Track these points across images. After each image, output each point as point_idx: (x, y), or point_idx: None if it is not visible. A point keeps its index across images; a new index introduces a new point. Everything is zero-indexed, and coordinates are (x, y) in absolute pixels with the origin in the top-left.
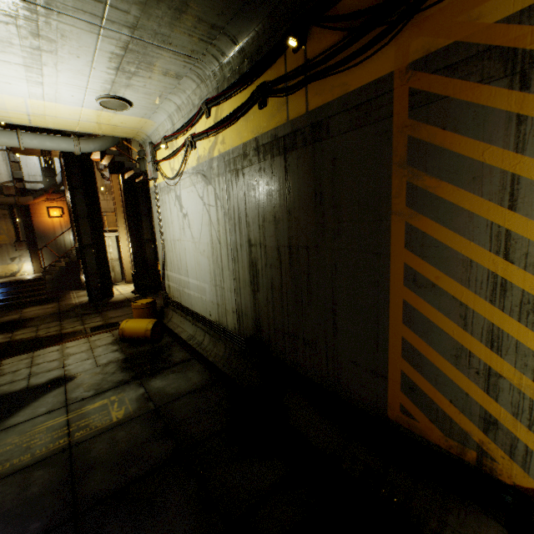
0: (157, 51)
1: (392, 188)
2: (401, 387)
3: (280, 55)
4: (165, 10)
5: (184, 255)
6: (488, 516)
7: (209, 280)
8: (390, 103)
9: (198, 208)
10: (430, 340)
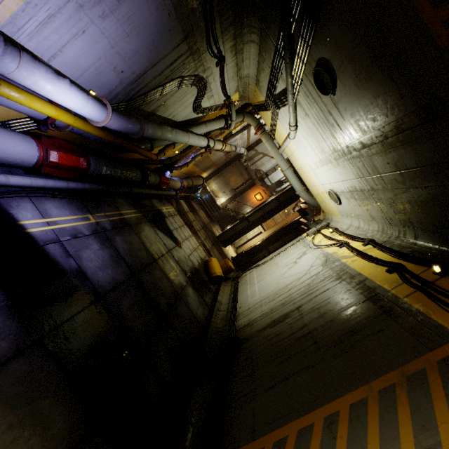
0: (374, 203)
1: (385, 375)
2: None
3: (426, 266)
4: (393, 198)
5: (270, 274)
6: None
7: (262, 295)
8: (438, 345)
9: (304, 267)
10: None
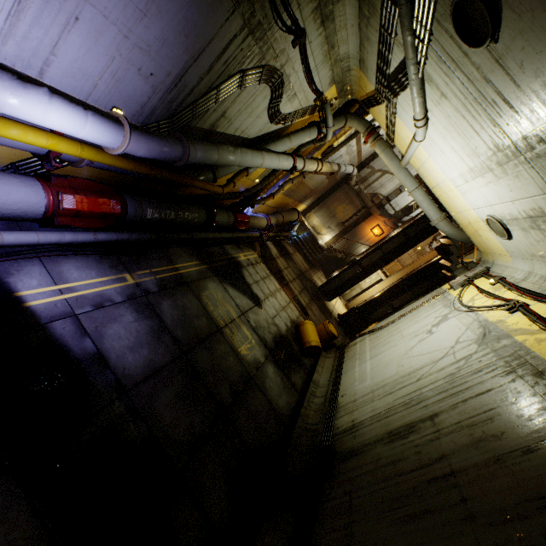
0: None
1: None
2: None
3: None
4: None
5: (389, 347)
6: None
7: (374, 381)
8: None
9: (444, 341)
10: None
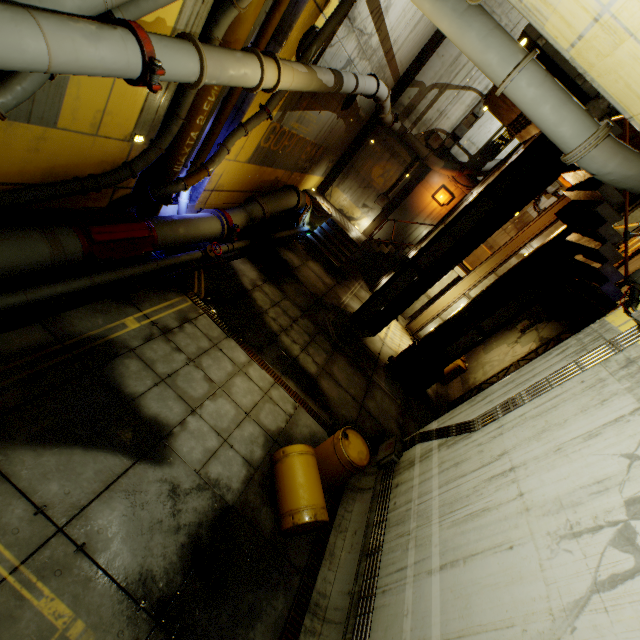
0: None
1: None
2: None
3: None
4: None
5: (490, 541)
6: None
7: None
8: None
9: None
10: None
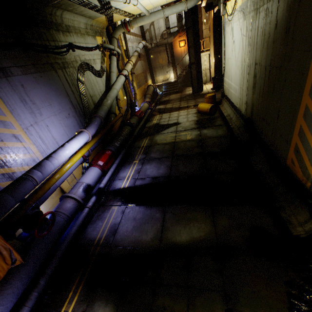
0: None
1: None
2: (293, 150)
3: None
4: None
5: (231, 68)
6: (306, 209)
7: (238, 84)
8: None
9: (238, 37)
10: (310, 128)
